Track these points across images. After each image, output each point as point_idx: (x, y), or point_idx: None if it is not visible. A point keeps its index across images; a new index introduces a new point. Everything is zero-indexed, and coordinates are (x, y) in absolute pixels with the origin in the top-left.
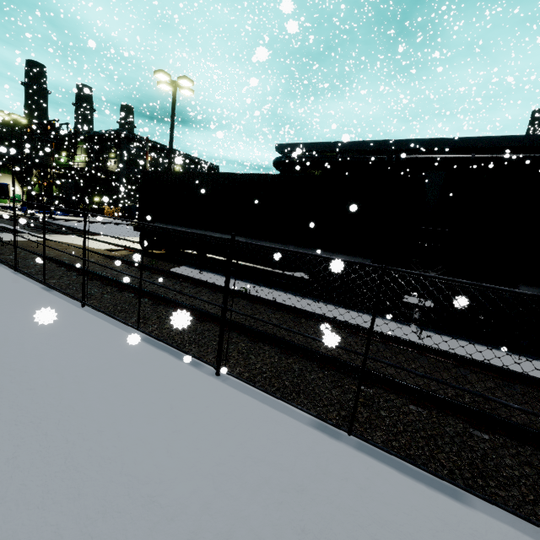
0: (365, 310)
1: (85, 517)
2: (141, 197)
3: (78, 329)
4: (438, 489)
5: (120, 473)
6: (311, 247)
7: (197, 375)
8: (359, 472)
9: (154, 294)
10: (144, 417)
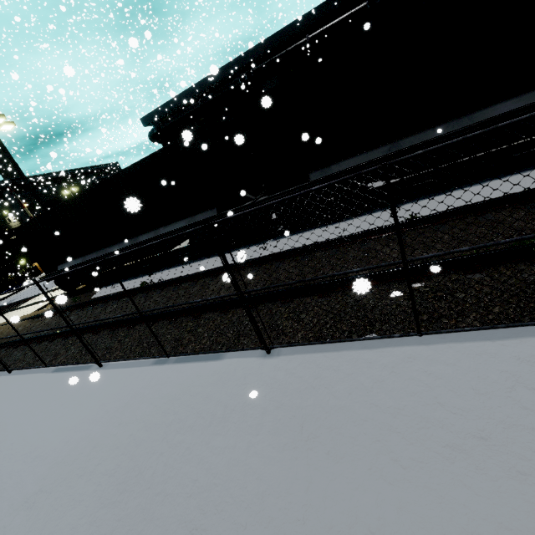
0: (238, 247)
1: (2, 483)
2: (31, 252)
3: (5, 391)
4: (210, 360)
5: (20, 455)
6: (175, 221)
7: (86, 375)
8: (166, 376)
9: (61, 332)
10: (42, 420)
